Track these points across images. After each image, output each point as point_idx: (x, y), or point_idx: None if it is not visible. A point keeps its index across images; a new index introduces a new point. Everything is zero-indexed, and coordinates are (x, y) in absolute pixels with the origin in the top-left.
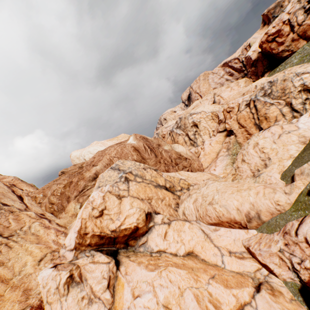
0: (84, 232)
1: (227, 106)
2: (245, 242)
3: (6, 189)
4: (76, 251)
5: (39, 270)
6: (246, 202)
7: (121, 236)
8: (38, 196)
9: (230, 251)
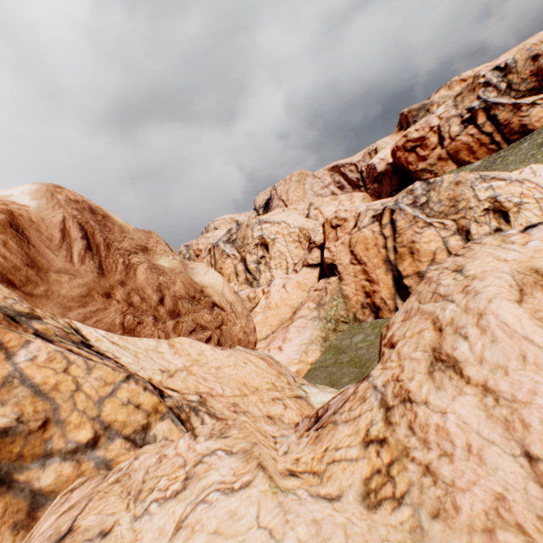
0: None
1: (334, 215)
2: None
3: None
4: None
5: None
6: None
7: None
8: None
9: None
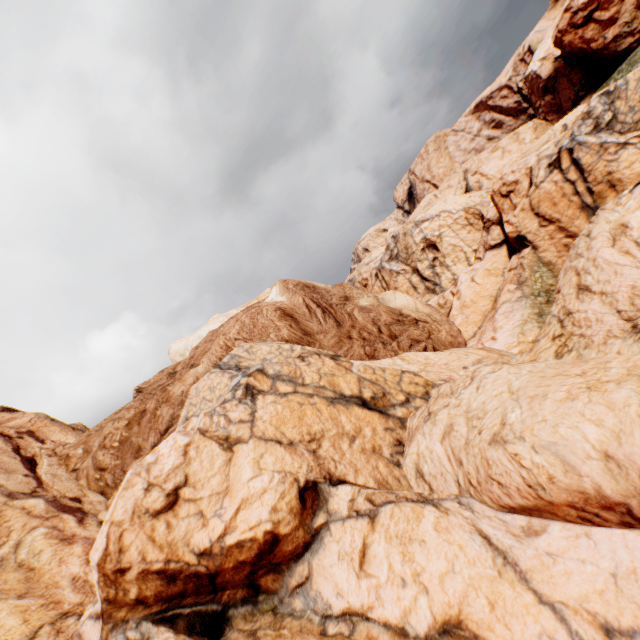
0: (114, 566)
1: (500, 183)
2: None
3: None
4: (103, 624)
5: None
6: None
7: (229, 568)
8: (74, 455)
9: (609, 627)
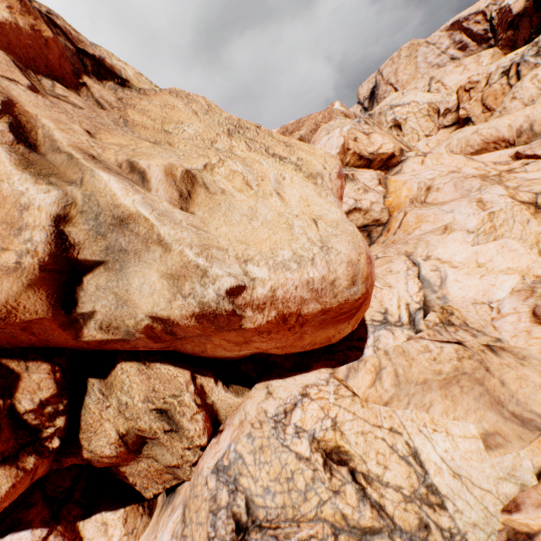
0: (347, 147)
1: (467, 81)
2: (512, 152)
3: None
4: None
5: None
6: (521, 117)
7: (377, 161)
8: None
9: (495, 163)
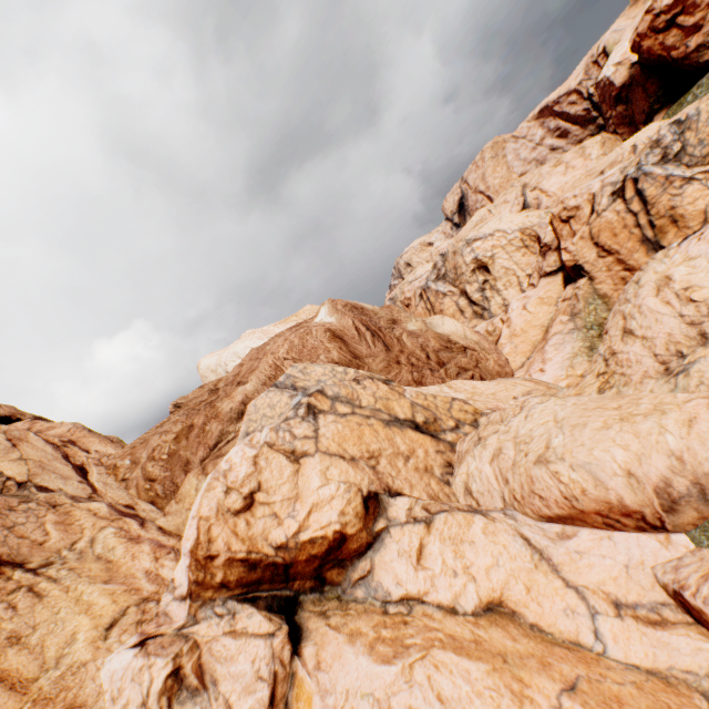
0: (205, 553)
1: (561, 207)
2: (666, 576)
3: (49, 453)
4: (192, 602)
5: (107, 653)
6: (657, 452)
7: (302, 560)
8: (122, 465)
9: (619, 602)
